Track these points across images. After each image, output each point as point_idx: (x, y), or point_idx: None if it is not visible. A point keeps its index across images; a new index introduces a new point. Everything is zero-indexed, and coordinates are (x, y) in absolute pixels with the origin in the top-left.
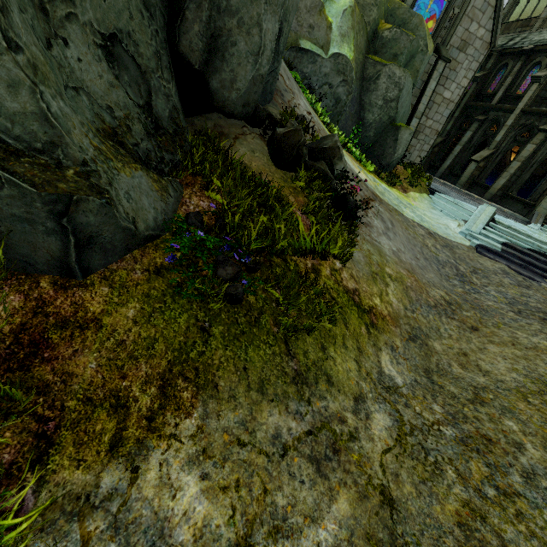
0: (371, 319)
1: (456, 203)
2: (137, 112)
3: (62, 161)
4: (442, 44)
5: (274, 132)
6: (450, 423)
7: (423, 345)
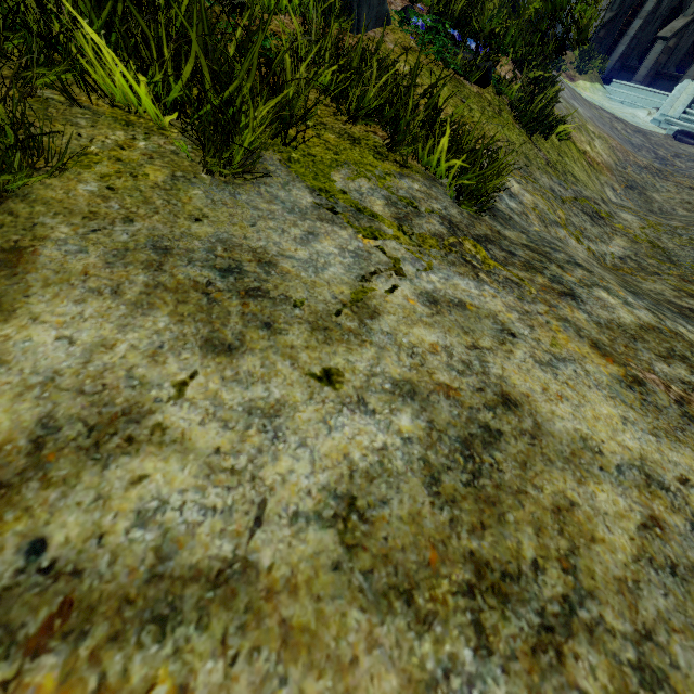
0: (587, 160)
1: (644, 88)
2: None
3: None
4: None
5: None
6: None
7: (642, 194)
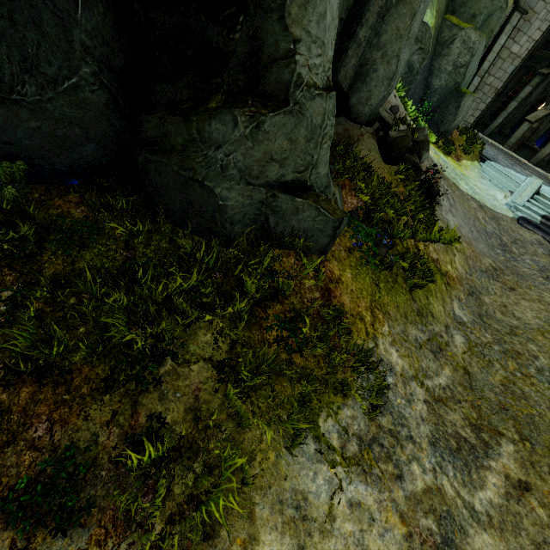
0: (447, 280)
1: (505, 174)
2: None
3: (328, 196)
4: None
5: (387, 135)
6: (496, 344)
7: (477, 299)
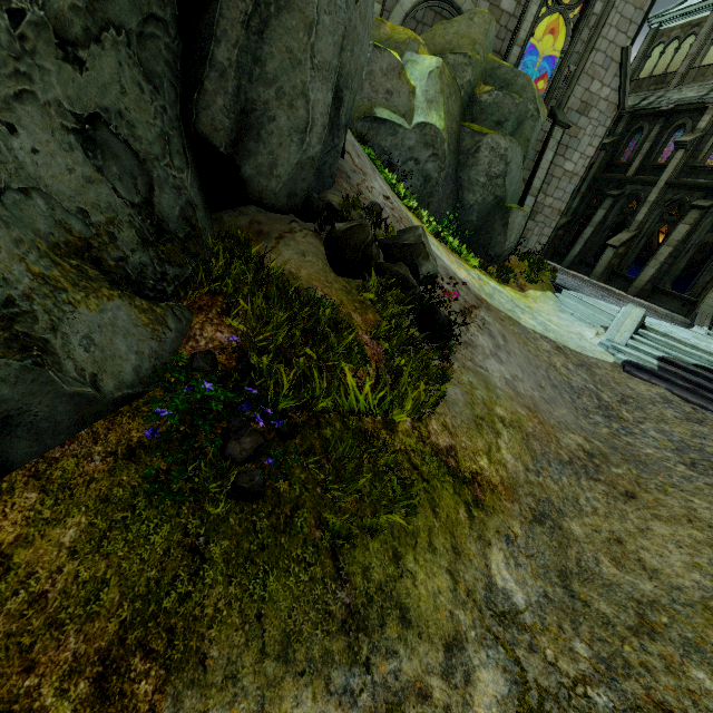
0: (474, 493)
1: (592, 304)
2: (128, 213)
3: None
4: (557, 107)
5: (333, 229)
6: (604, 679)
7: (555, 529)
